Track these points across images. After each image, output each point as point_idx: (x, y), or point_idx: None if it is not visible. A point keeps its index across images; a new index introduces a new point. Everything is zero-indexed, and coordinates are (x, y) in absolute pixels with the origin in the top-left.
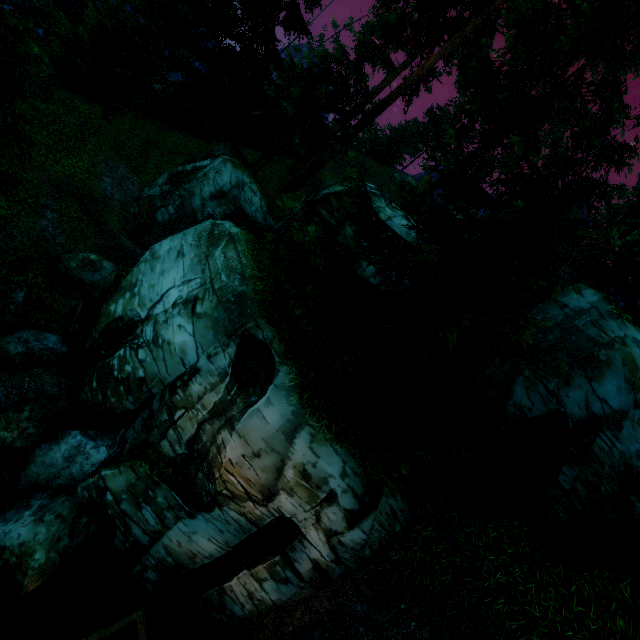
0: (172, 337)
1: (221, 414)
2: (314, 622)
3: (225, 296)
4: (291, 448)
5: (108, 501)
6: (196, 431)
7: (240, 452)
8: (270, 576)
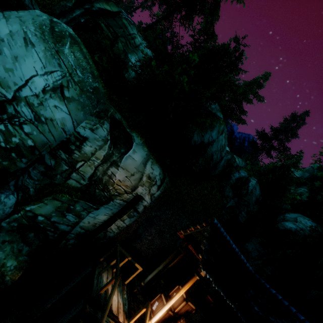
0: (52, 116)
1: (107, 160)
2: (140, 224)
3: (85, 89)
4: (145, 169)
5: (40, 221)
6: (94, 171)
7: (124, 175)
8: (128, 217)
